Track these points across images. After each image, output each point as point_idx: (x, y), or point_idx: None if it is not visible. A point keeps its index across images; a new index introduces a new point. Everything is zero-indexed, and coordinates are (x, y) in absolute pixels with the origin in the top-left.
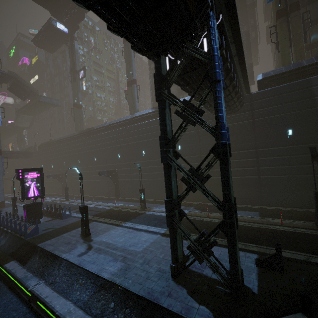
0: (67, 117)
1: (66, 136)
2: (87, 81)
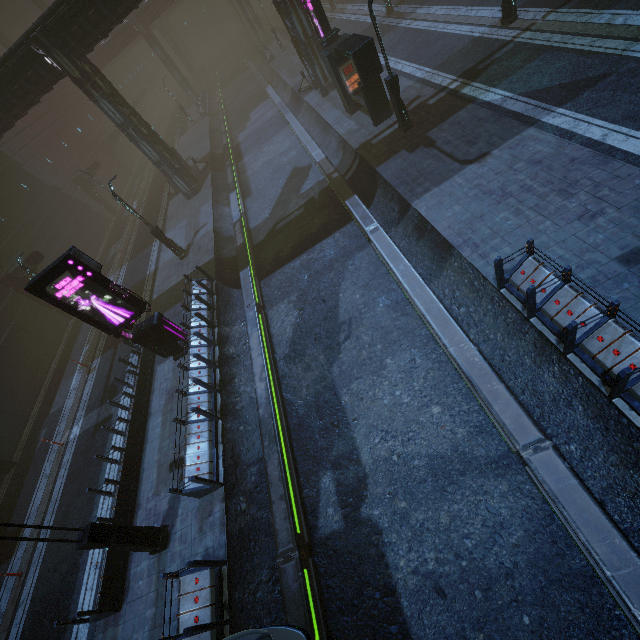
0: None
1: None
2: None
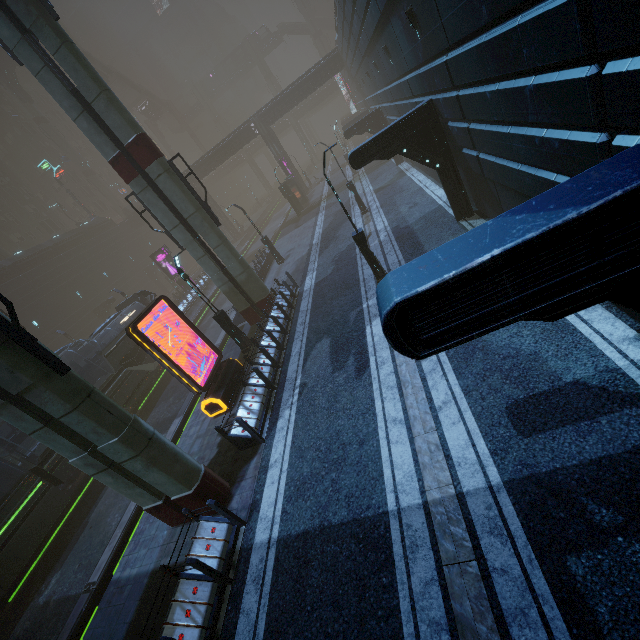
0: None
1: None
2: None
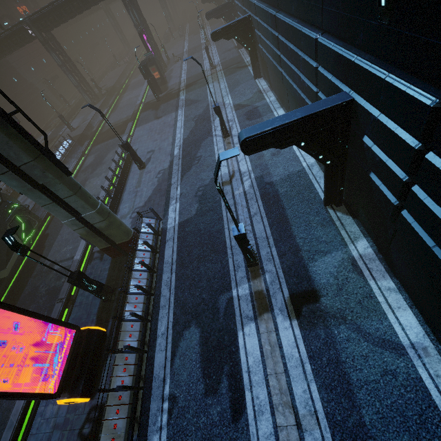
0: None
1: None
2: None
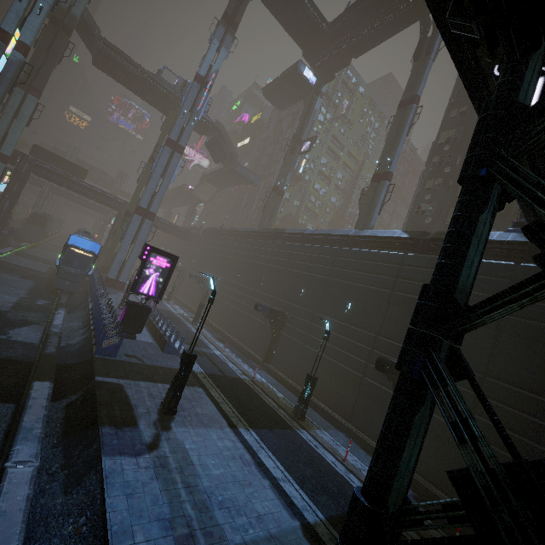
0: (258, 203)
1: (241, 228)
2: (310, 162)
